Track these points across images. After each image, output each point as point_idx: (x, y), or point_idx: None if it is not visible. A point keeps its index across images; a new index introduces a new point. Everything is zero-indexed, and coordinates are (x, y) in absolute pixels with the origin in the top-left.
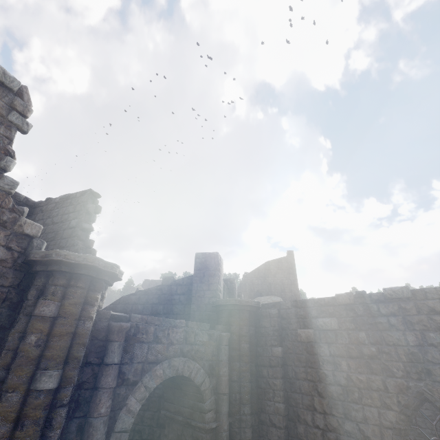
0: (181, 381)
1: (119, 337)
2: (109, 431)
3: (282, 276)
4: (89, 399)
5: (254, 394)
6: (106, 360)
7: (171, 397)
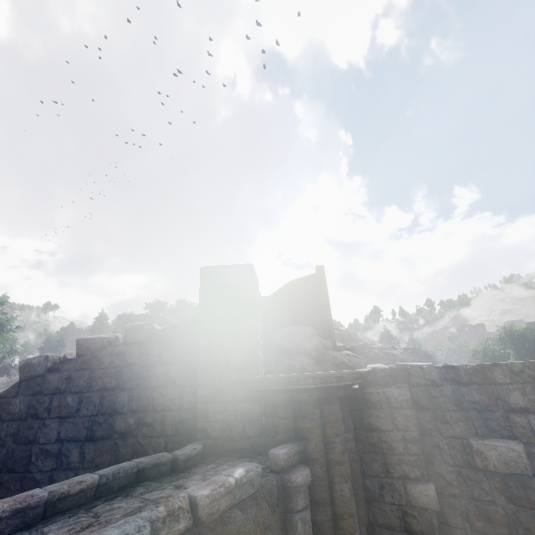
0: None
1: None
2: None
3: (311, 298)
4: None
5: None
6: None
7: None
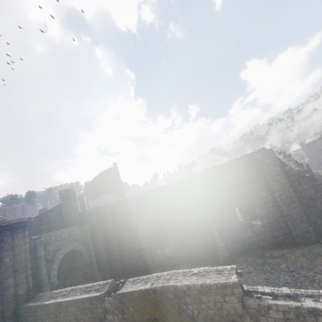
0: (70, 253)
1: (41, 245)
2: (48, 279)
3: (112, 179)
4: (37, 272)
5: (104, 244)
6: (39, 256)
7: (65, 263)
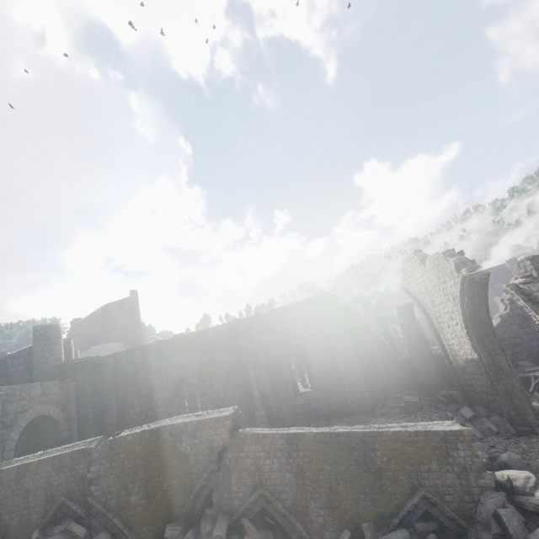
0: (38, 423)
1: None
2: (1, 452)
3: (125, 318)
4: None
5: (96, 414)
6: None
7: (26, 439)
